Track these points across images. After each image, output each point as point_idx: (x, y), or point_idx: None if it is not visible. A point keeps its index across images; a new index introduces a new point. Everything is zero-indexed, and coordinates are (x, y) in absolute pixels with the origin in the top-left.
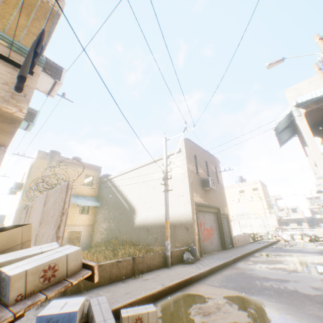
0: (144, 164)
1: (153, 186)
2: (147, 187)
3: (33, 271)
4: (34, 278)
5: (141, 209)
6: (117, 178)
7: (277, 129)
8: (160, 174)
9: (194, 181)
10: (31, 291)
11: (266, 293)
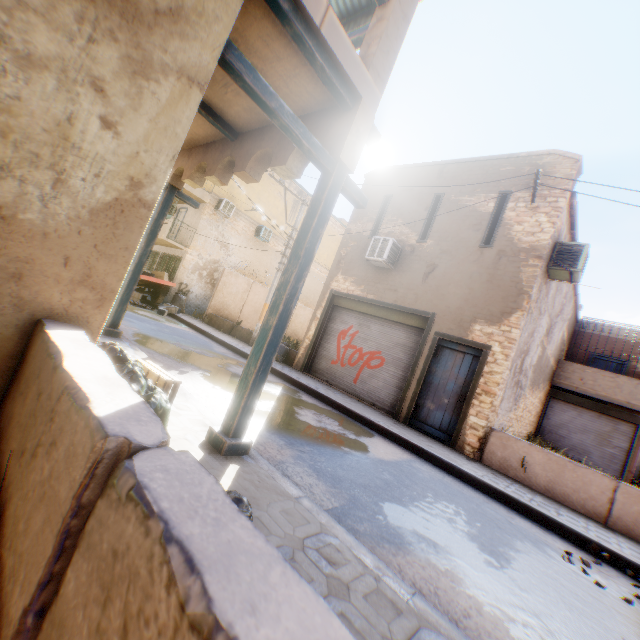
0: None
1: None
2: None
3: None
4: None
5: None
6: None
7: (336, 13)
8: None
9: (350, 255)
10: None
11: (151, 321)
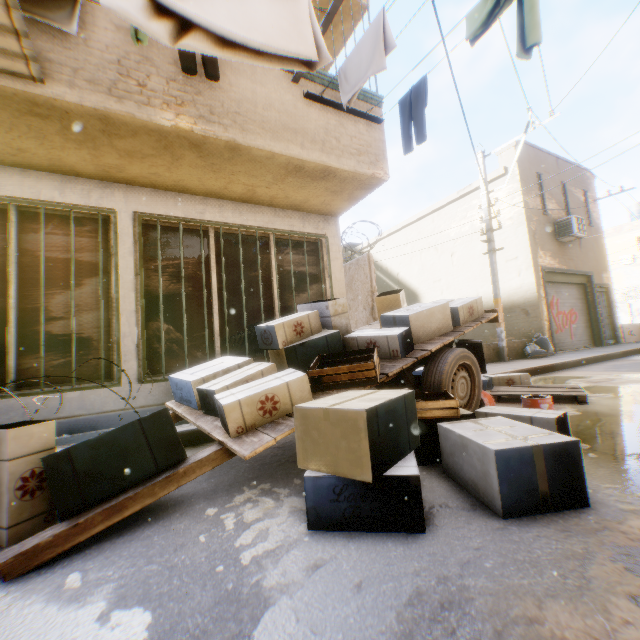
0: (425, 213)
1: (449, 250)
2: (437, 254)
3: (464, 307)
4: (465, 312)
5: (429, 292)
6: (374, 248)
7: None
8: (462, 226)
9: (537, 229)
10: (466, 321)
11: None
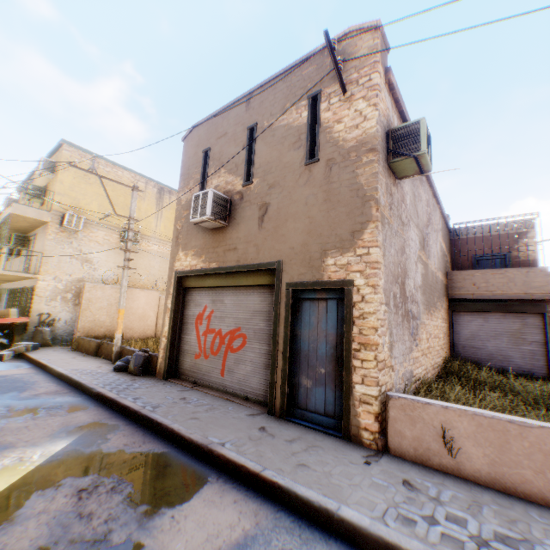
0: None
1: None
2: None
3: None
4: None
5: None
6: None
7: None
8: None
9: (186, 226)
10: None
11: None
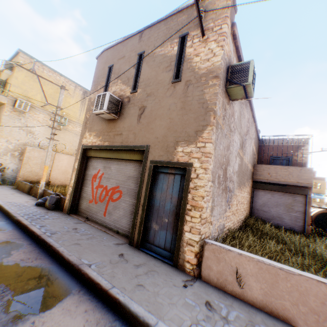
0: None
1: None
2: None
3: None
4: None
5: None
6: None
7: None
8: None
9: (92, 116)
10: None
11: None
